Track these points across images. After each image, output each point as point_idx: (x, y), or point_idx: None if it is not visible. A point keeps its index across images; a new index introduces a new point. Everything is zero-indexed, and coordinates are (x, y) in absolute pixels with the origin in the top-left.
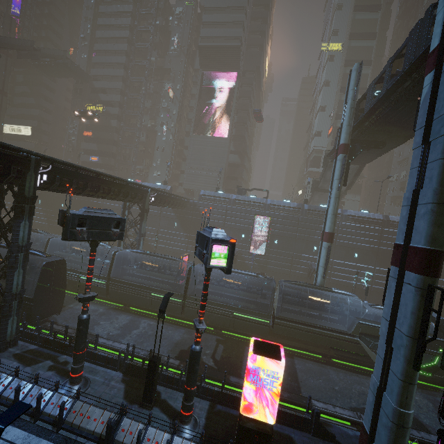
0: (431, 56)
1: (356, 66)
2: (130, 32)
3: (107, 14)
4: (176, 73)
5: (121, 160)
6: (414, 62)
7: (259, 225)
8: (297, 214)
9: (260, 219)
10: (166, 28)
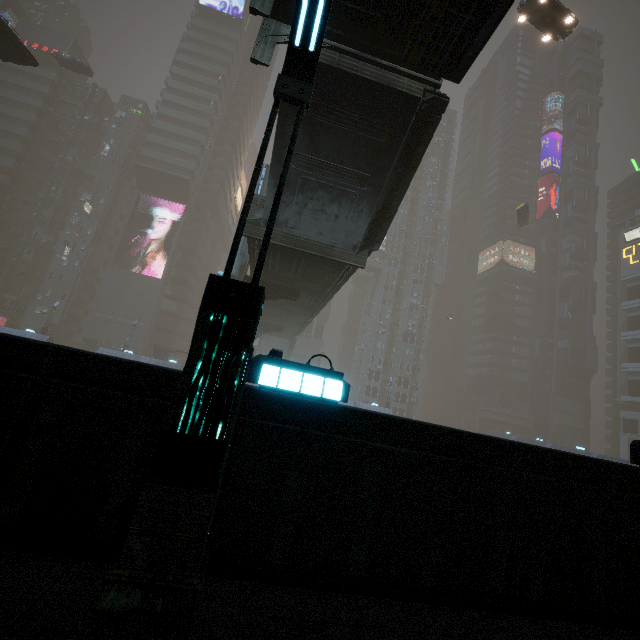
0: None
1: None
2: (38, 117)
3: (4, 83)
4: (102, 185)
5: None
6: None
7: None
8: None
9: None
10: (98, 128)
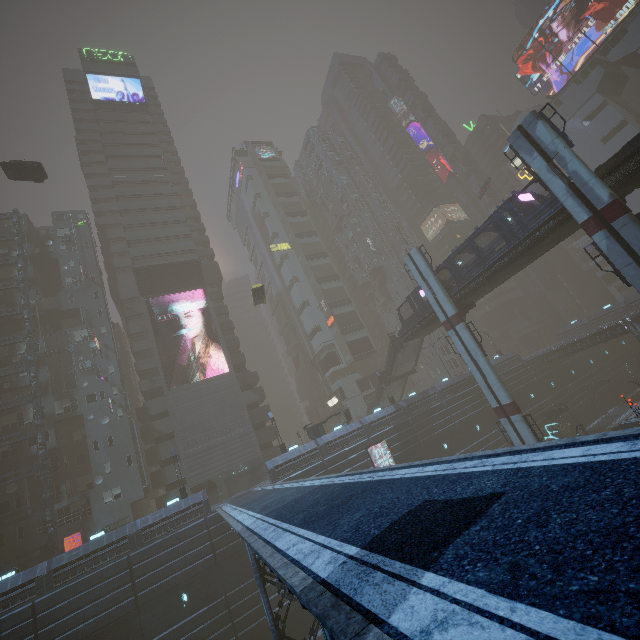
0: (587, 224)
1: (416, 249)
2: None
3: None
4: (92, 312)
5: (1, 518)
6: (530, 233)
7: (377, 459)
8: (402, 417)
9: (373, 450)
10: (44, 256)
